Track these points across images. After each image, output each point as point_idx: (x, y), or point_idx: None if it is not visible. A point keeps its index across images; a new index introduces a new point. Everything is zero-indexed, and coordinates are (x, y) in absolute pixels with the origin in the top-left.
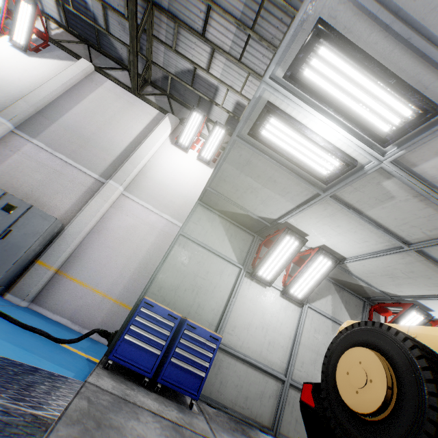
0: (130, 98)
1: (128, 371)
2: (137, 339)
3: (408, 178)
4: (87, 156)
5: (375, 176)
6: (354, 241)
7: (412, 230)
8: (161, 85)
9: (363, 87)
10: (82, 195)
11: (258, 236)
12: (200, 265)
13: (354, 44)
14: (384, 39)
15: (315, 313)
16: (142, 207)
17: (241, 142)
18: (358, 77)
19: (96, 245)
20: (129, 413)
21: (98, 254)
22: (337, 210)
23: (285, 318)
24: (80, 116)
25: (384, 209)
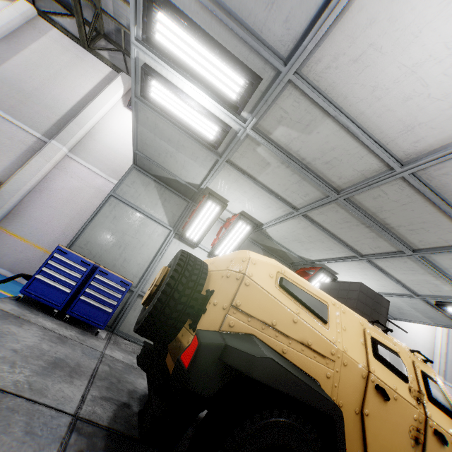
0: (79, 52)
1: (45, 306)
2: (49, 279)
3: (269, 145)
4: (29, 113)
5: (249, 142)
6: (262, 207)
7: (294, 196)
8: (115, 40)
9: (203, 55)
10: (23, 154)
11: (192, 202)
12: (130, 224)
13: (181, 13)
14: (201, 10)
15: None
16: (88, 170)
17: (141, 104)
18: (194, 45)
19: (37, 204)
20: (13, 322)
21: (40, 213)
22: (238, 176)
23: None
24: (20, 68)
25: (268, 175)
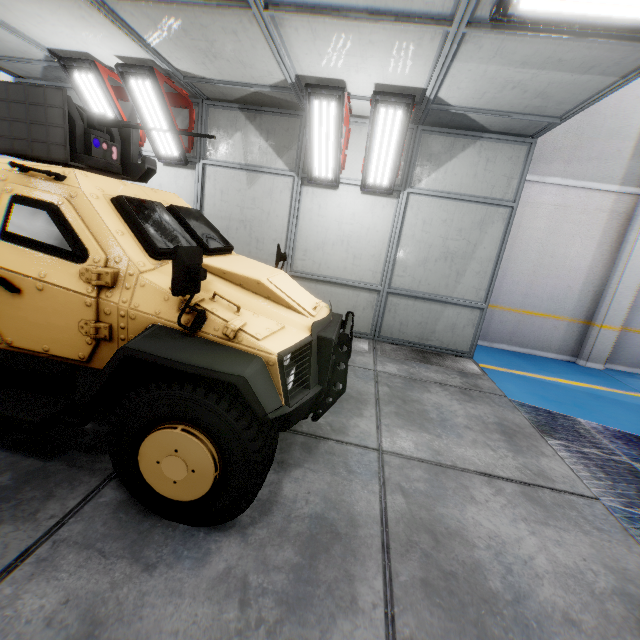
0: None
1: None
2: None
3: None
4: None
5: None
6: (90, 28)
7: None
8: None
9: None
10: None
11: None
12: None
13: None
14: None
15: (219, 169)
16: None
17: None
18: None
19: None
20: None
21: None
22: None
23: (178, 191)
24: None
25: None
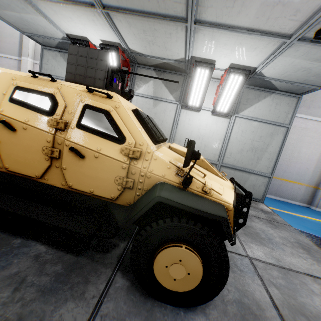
0: None
1: None
2: None
3: None
4: (7, 46)
5: None
6: (94, 25)
7: None
8: None
9: None
10: None
11: None
12: None
13: None
14: None
15: (139, 97)
16: None
17: None
18: None
19: None
20: None
21: None
22: (45, 5)
23: None
24: None
25: None
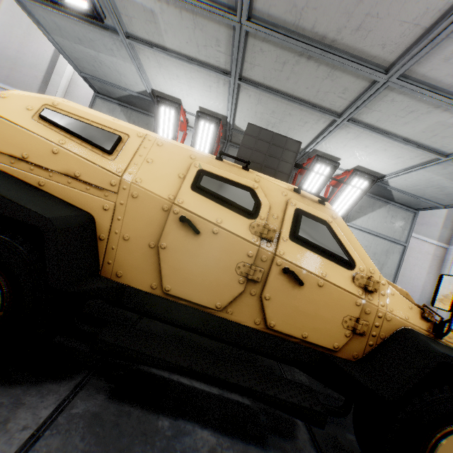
0: None
1: None
2: None
3: None
4: (21, 78)
5: None
6: (206, 91)
7: (211, 53)
8: None
9: None
10: None
11: None
12: None
13: None
14: None
15: None
16: None
17: (21, 1)
18: None
19: None
20: None
21: None
22: (153, 55)
23: None
24: (1, 35)
25: (169, 34)
